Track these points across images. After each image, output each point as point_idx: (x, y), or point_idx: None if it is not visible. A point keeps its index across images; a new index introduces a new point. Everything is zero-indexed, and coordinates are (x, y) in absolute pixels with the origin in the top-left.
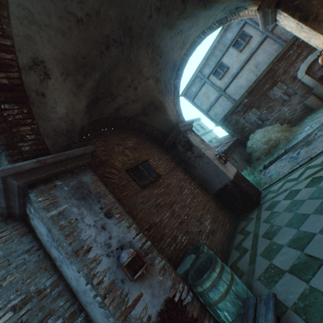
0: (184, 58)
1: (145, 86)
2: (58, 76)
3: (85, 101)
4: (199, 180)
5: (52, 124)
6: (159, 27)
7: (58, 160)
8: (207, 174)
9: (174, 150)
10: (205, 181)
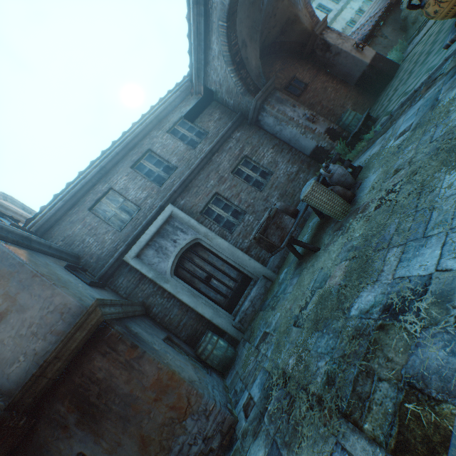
0: None
1: (281, 9)
2: (249, 44)
3: (259, 51)
4: (340, 78)
5: (254, 73)
6: None
7: (266, 89)
8: (346, 69)
9: (313, 58)
10: (345, 76)
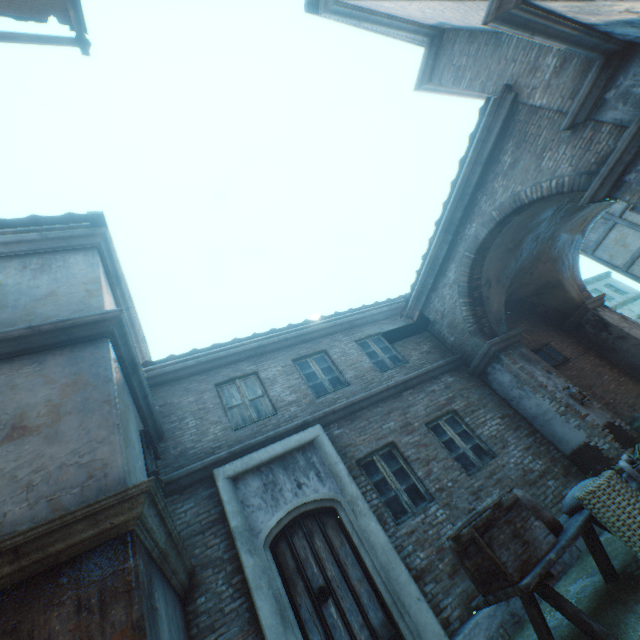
0: (584, 229)
1: (541, 269)
2: (493, 284)
3: (504, 296)
4: (623, 368)
5: (492, 316)
6: (560, 224)
7: (507, 337)
8: (636, 360)
9: (579, 332)
10: (635, 369)
